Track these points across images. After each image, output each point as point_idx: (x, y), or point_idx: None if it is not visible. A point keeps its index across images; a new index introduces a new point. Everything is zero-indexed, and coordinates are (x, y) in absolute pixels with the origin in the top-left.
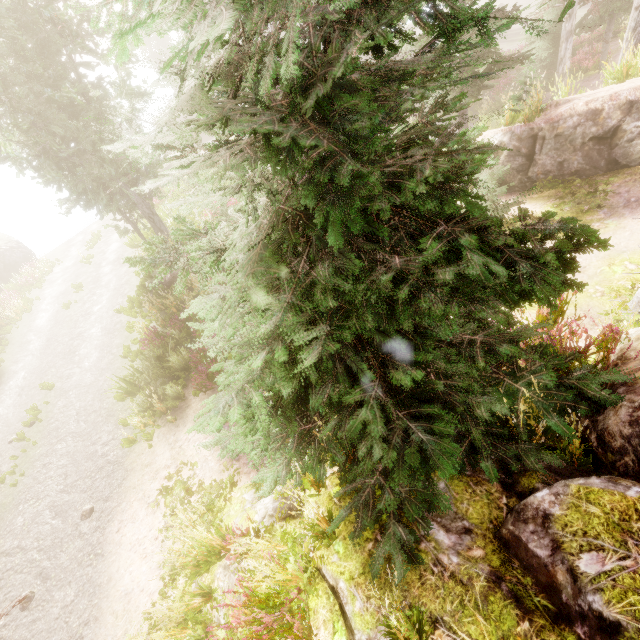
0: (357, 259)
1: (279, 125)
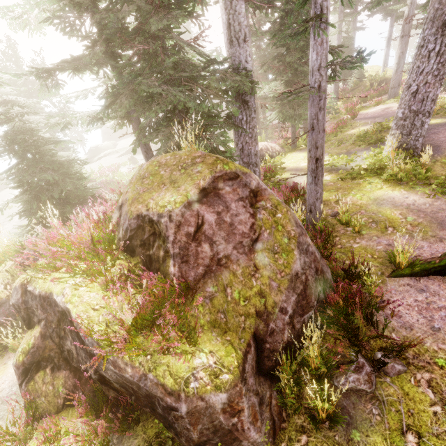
0: (27, 174)
1: (4, 147)
